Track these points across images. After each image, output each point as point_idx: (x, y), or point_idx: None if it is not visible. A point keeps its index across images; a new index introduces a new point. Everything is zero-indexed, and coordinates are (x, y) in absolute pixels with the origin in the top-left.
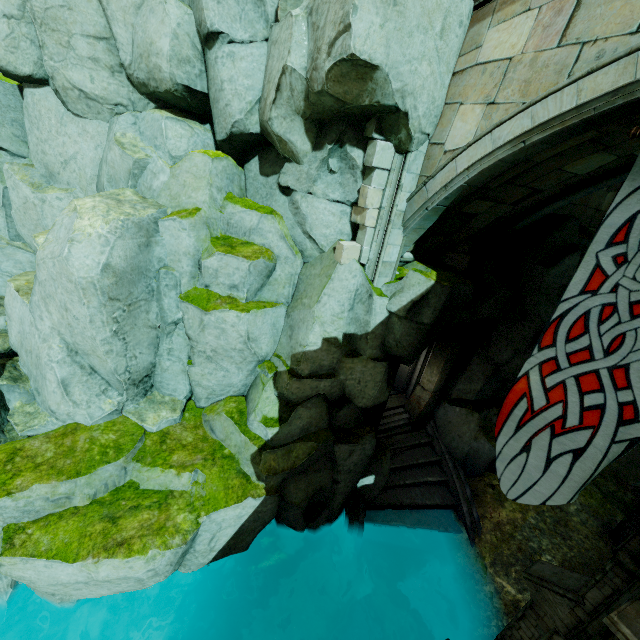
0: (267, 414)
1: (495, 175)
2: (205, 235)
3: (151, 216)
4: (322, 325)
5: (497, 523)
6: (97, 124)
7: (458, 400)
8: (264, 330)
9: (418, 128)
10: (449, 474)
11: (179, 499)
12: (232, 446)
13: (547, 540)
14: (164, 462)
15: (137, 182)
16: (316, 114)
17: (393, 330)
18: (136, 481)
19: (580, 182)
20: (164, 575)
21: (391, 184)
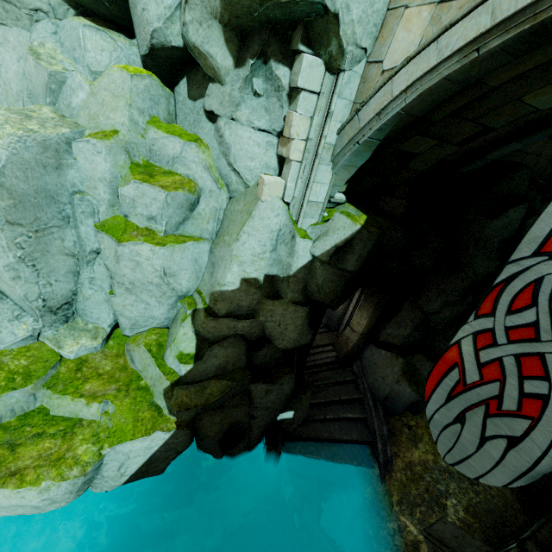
0: (183, 350)
1: (439, 101)
2: (124, 161)
3: (62, 135)
4: (241, 265)
5: (409, 463)
6: (18, 32)
7: (385, 343)
8: (184, 265)
9: (352, 38)
10: (369, 412)
11: (86, 428)
12: (148, 378)
13: (455, 484)
14: (75, 391)
15: (57, 99)
16: (235, 18)
17: (315, 275)
18: (47, 407)
19: (540, 120)
20: (65, 501)
21: (320, 111)
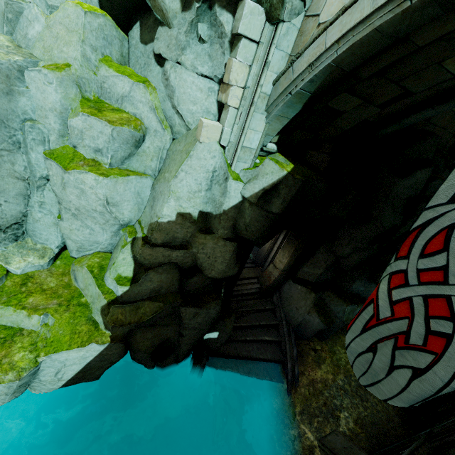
0: (122, 273)
1: (368, 56)
2: (74, 94)
3: (14, 62)
4: (178, 200)
5: (312, 380)
6: None
7: (301, 280)
8: (126, 197)
9: None
10: (283, 336)
11: (26, 337)
12: (89, 296)
13: (348, 400)
14: (18, 303)
15: (14, 29)
16: None
17: (244, 214)
18: None
19: (454, 89)
20: (1, 401)
21: (258, 60)
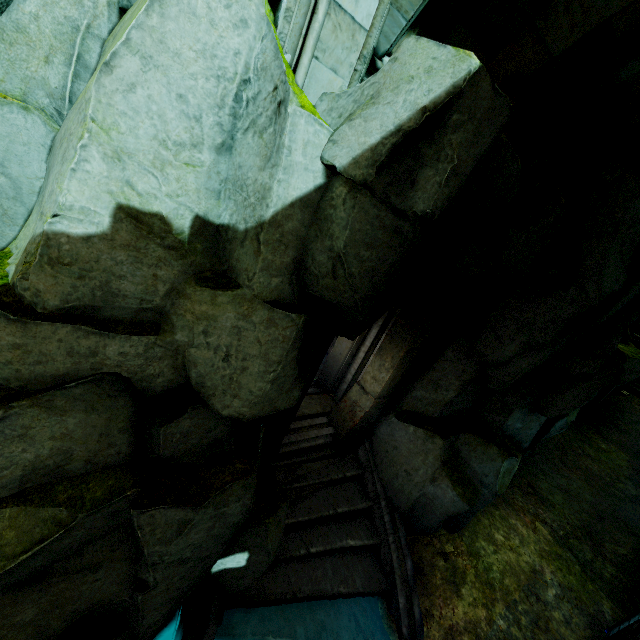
0: None
1: None
2: None
3: None
4: (118, 160)
5: (450, 629)
6: None
7: (413, 414)
8: None
9: None
10: (383, 533)
11: None
12: None
13: None
14: None
15: None
16: None
17: (330, 225)
18: None
19: None
20: None
21: None
